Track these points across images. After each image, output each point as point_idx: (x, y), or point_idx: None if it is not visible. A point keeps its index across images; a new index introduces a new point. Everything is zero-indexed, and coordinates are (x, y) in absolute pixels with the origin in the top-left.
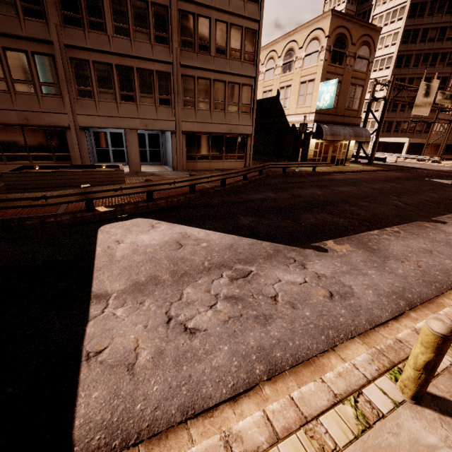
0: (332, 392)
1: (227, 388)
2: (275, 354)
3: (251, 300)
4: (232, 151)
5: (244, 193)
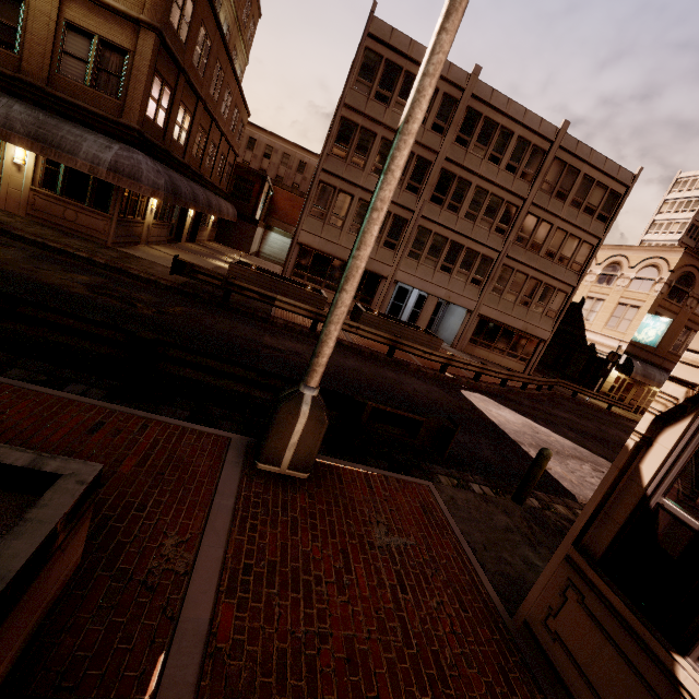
0: None
1: None
2: None
3: None
4: (517, 350)
5: (547, 406)
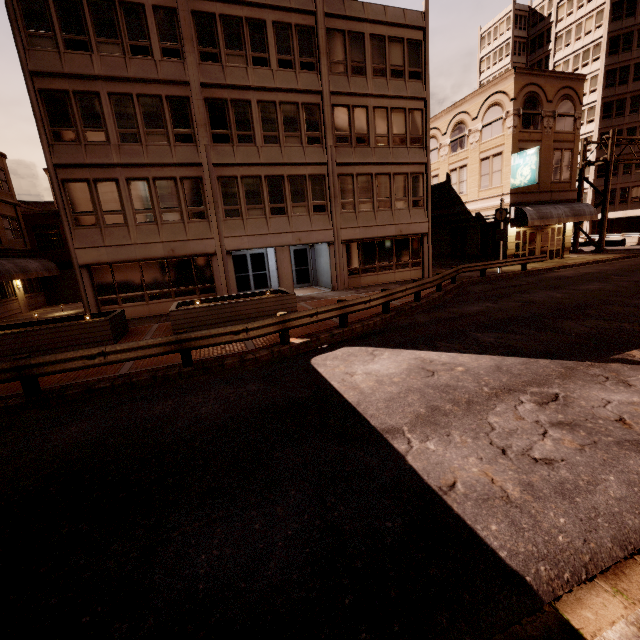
0: None
1: None
2: None
3: (590, 425)
4: (404, 257)
5: (452, 307)
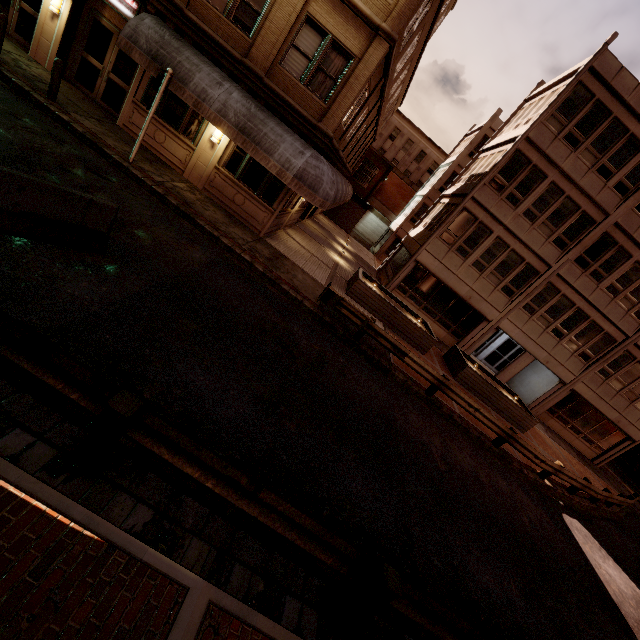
0: None
1: None
2: None
3: None
4: (596, 437)
5: (633, 541)
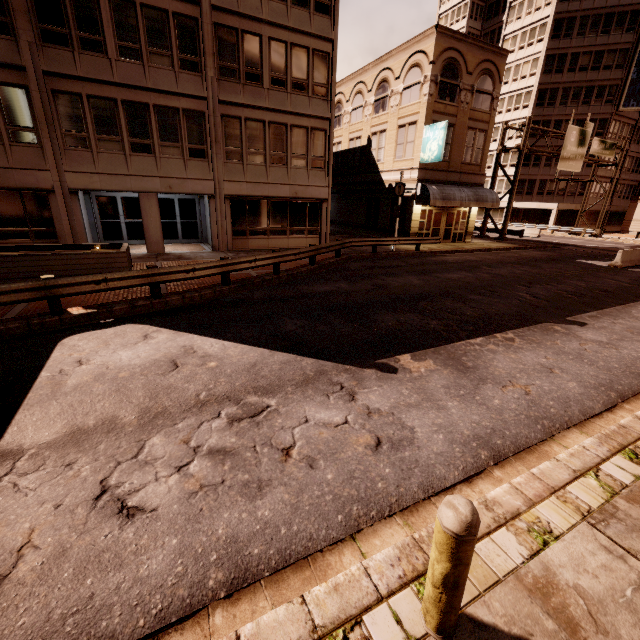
0: (312, 622)
1: (147, 617)
2: (251, 551)
3: (248, 455)
4: (300, 223)
5: (305, 284)
